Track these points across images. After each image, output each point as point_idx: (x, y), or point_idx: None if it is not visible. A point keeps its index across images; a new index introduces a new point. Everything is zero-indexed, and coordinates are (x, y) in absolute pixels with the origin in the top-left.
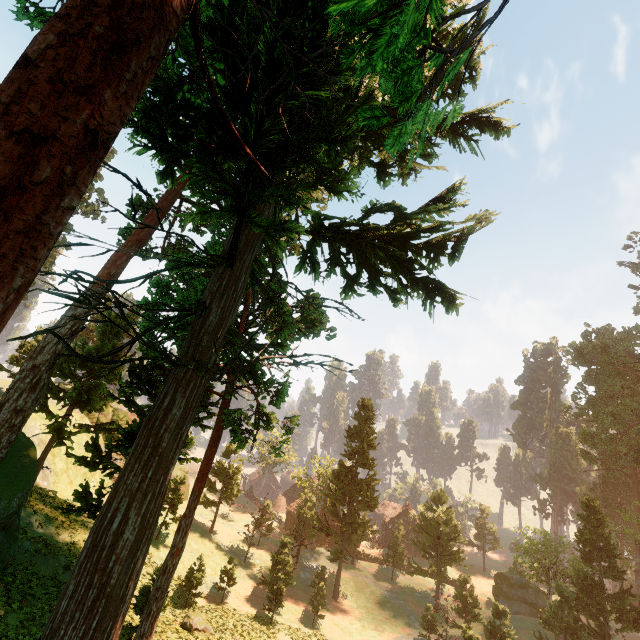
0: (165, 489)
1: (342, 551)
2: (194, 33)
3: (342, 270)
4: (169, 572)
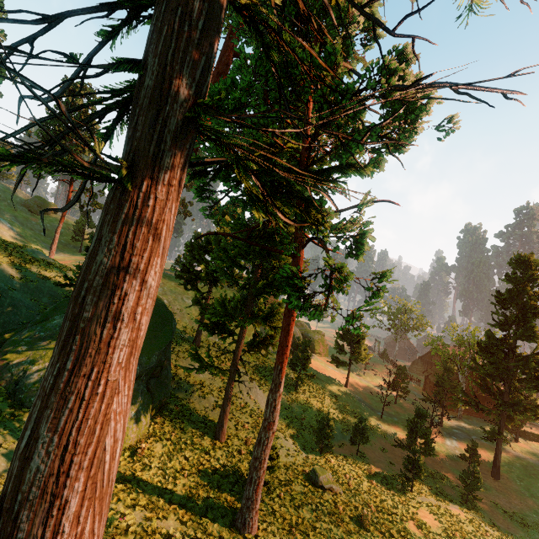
0: (110, 388)
1: (500, 432)
2: None
3: None
4: (263, 444)
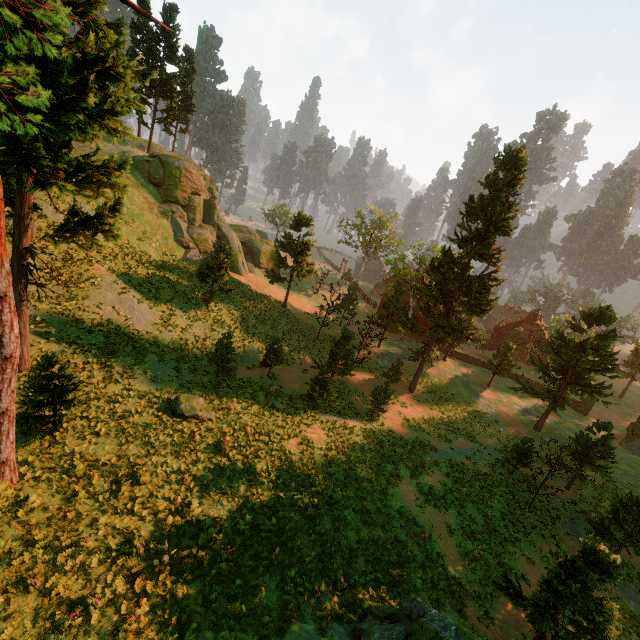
0: None
1: (425, 353)
2: None
3: None
4: None
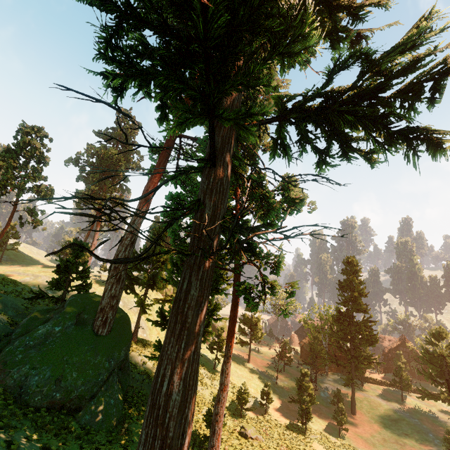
0: (197, 356)
1: (352, 378)
2: None
3: (312, 147)
4: (221, 403)
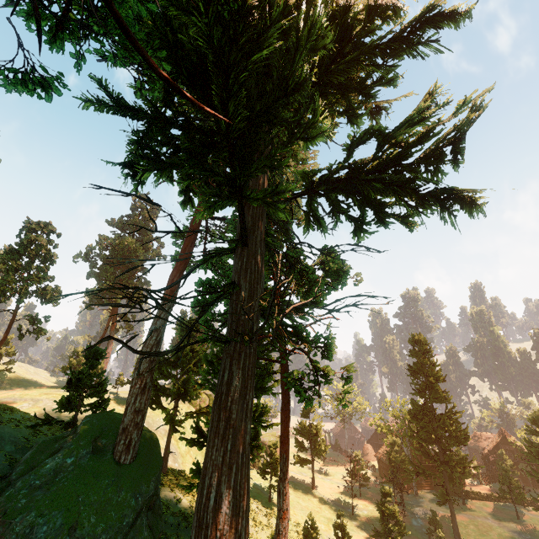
0: (247, 459)
1: (448, 493)
2: (109, 8)
3: (346, 216)
4: (282, 536)
